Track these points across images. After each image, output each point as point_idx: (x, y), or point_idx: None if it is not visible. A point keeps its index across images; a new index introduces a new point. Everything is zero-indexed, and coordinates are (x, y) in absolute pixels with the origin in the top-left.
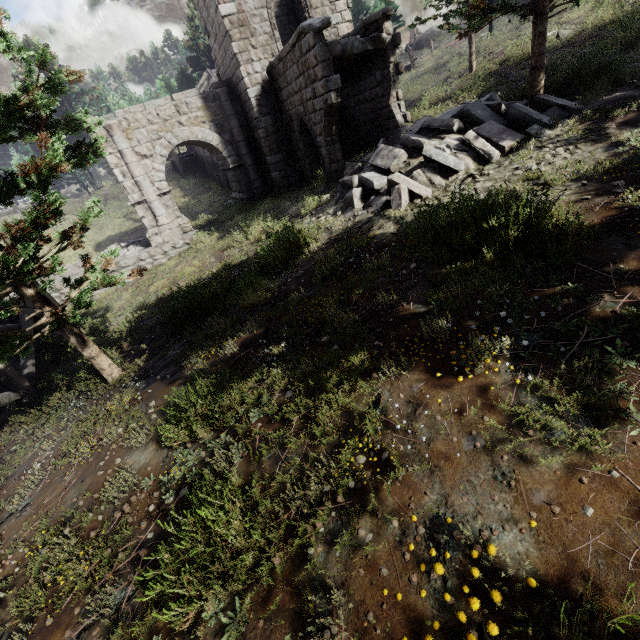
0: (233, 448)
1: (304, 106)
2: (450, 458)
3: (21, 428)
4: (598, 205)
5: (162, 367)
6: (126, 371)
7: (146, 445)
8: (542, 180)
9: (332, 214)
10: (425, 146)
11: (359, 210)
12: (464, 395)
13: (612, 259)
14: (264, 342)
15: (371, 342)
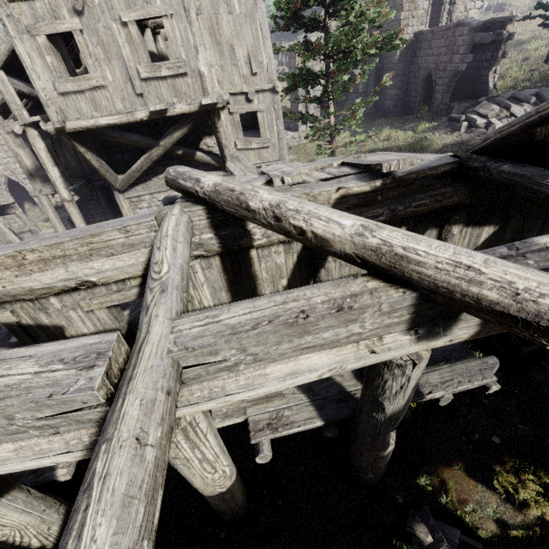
0: None
1: (436, 65)
2: None
3: None
4: None
5: None
6: None
7: None
8: None
9: (443, 133)
10: (512, 108)
11: (463, 134)
12: None
13: None
14: None
15: None
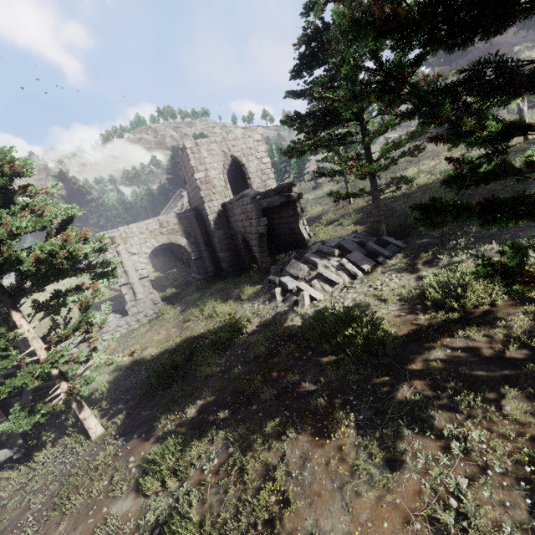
0: (192, 494)
1: (245, 229)
2: (320, 495)
3: (6, 484)
4: (408, 320)
5: (137, 426)
6: (106, 429)
7: (127, 495)
8: (383, 297)
9: (262, 302)
10: (319, 264)
11: (280, 302)
12: (330, 452)
13: (410, 361)
14: (214, 408)
15: (282, 411)
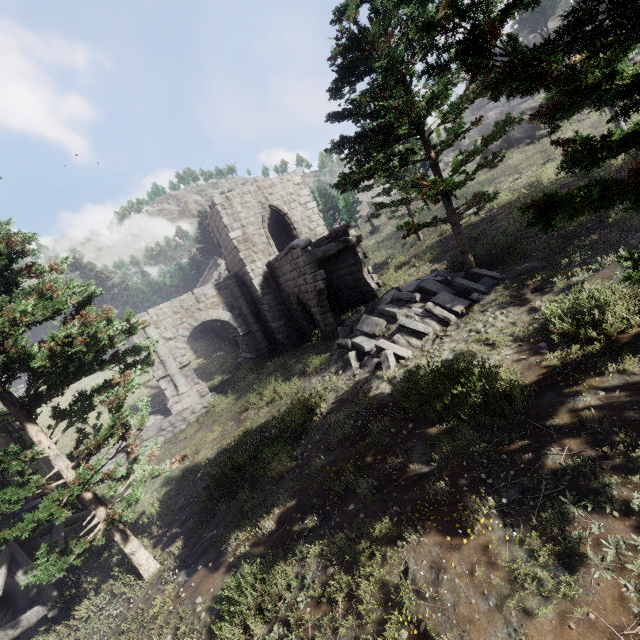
0: None
1: (298, 288)
2: (473, 620)
3: None
4: (533, 364)
5: (200, 554)
6: (161, 562)
7: None
8: (491, 340)
9: (335, 373)
10: (398, 315)
11: (357, 369)
12: (472, 555)
13: (551, 414)
14: (298, 516)
15: (390, 507)
